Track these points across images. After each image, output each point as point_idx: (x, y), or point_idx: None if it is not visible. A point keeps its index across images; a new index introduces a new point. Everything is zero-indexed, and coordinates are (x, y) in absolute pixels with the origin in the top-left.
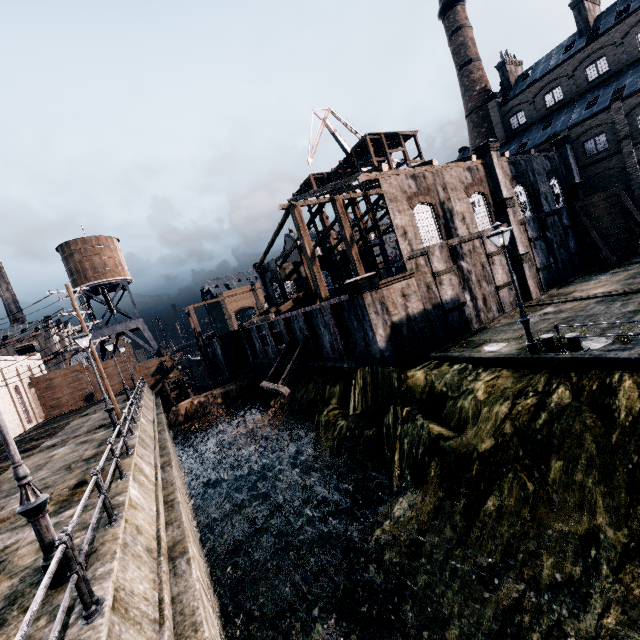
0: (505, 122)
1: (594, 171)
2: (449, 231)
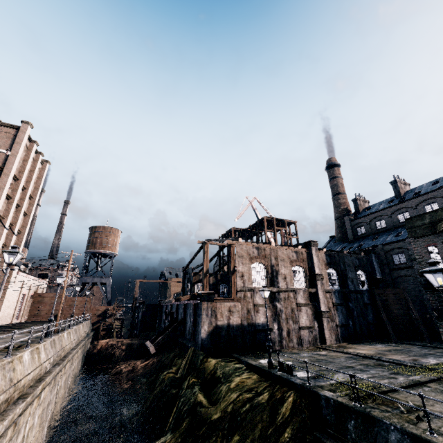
0: (354, 229)
1: (399, 274)
2: (273, 282)
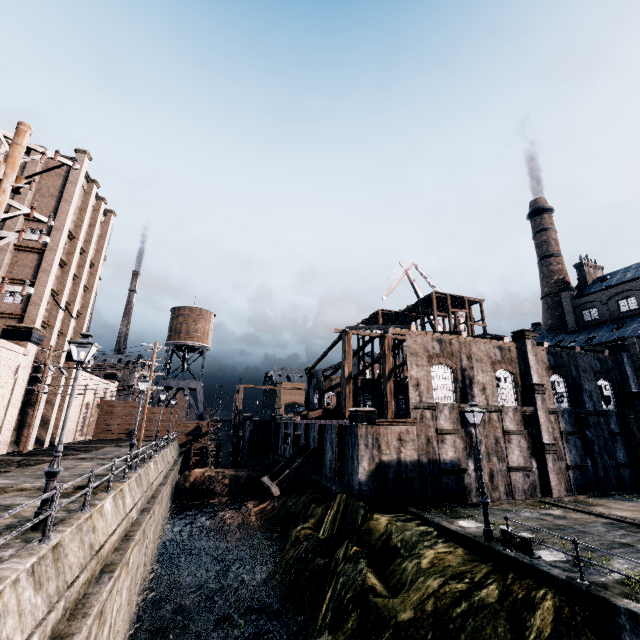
0: (577, 313)
1: None
2: (465, 396)
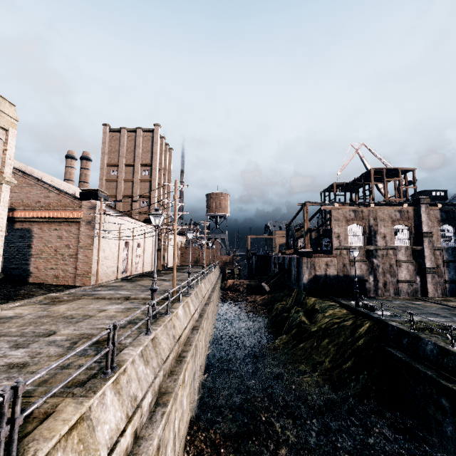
0: None
1: None
2: (370, 241)
